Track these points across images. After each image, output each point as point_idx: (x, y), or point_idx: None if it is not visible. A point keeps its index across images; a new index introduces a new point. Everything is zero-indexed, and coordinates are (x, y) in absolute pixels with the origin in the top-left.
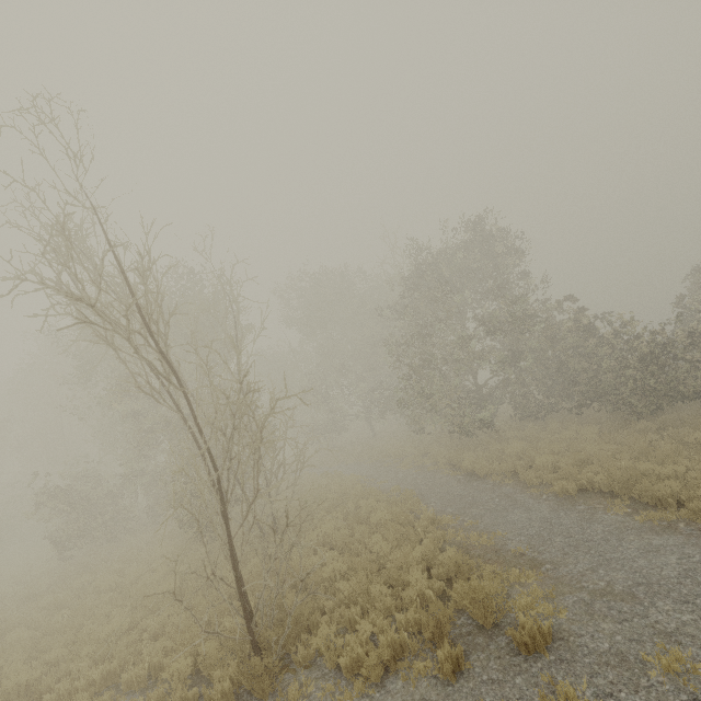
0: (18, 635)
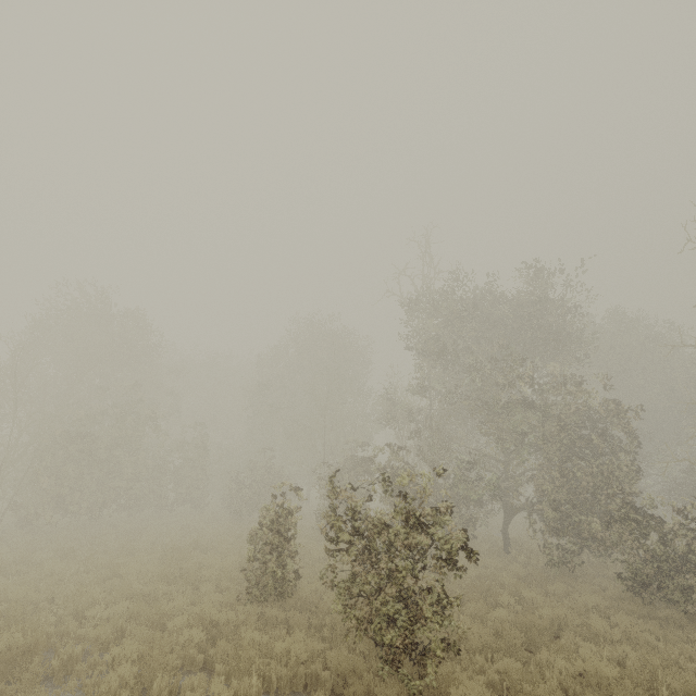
0: (601, 669)
